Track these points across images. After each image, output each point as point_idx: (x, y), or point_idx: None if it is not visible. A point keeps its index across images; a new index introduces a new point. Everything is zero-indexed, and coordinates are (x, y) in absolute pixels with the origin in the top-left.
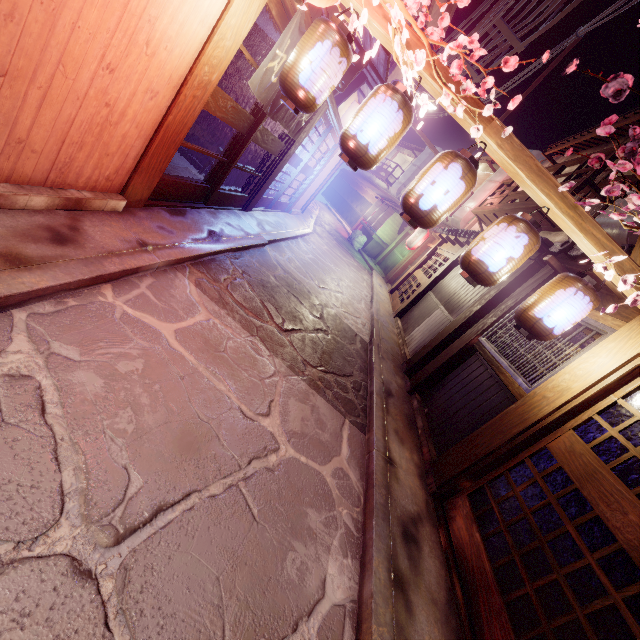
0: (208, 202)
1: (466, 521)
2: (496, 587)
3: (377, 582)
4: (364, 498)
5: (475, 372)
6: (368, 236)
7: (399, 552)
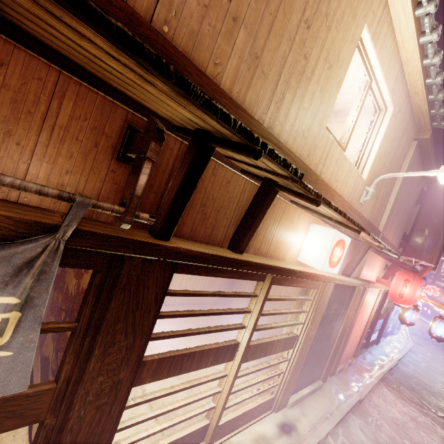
0: (366, 347)
1: None
2: None
3: None
4: None
5: None
6: None
7: None
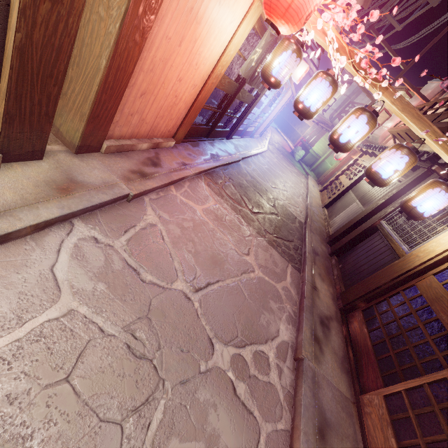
0: (209, 136)
1: (359, 323)
2: (373, 353)
3: (305, 336)
4: (299, 303)
5: (376, 243)
6: (306, 150)
7: (317, 328)
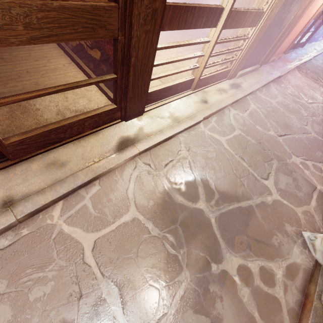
0: (294, 48)
1: None
2: None
3: None
4: None
5: None
6: None
7: None
